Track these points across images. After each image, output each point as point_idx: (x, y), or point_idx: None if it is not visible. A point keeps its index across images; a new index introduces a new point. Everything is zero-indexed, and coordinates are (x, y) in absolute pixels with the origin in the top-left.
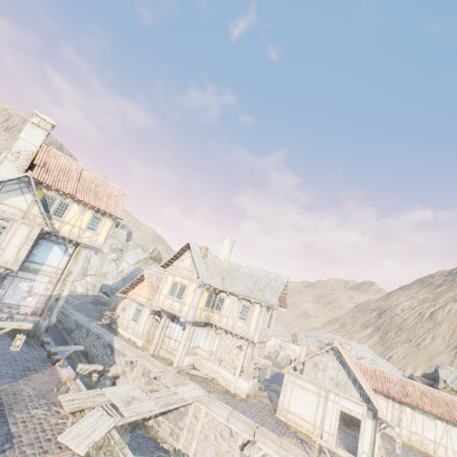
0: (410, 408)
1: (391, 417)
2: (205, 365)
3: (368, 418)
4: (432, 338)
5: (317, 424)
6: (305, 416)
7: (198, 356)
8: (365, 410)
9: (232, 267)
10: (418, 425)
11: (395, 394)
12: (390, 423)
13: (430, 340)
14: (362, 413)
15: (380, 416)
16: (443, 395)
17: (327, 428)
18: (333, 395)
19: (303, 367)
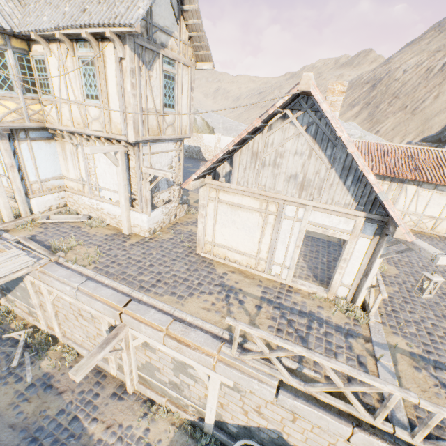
0: (416, 186)
1: None
2: (80, 203)
3: (363, 237)
4: (435, 97)
5: (262, 256)
6: (241, 248)
7: (67, 192)
8: (361, 223)
9: None
10: (420, 204)
11: (398, 172)
12: (426, 248)
13: (431, 100)
14: (352, 229)
15: (402, 236)
16: None
17: (279, 259)
18: (294, 208)
19: (232, 168)
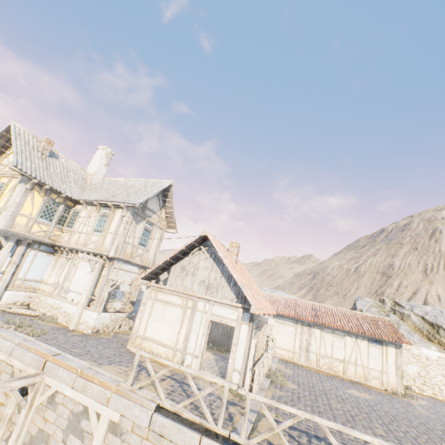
0: (320, 329)
1: (300, 343)
2: (44, 302)
3: (243, 323)
4: (356, 288)
5: (179, 347)
6: (164, 340)
7: (37, 293)
8: (241, 312)
9: (105, 182)
10: (327, 346)
11: (303, 316)
12: (265, 317)
13: (354, 290)
14: (237, 318)
15: (254, 311)
16: (355, 313)
17: (191, 348)
18: (203, 303)
19: (169, 275)
